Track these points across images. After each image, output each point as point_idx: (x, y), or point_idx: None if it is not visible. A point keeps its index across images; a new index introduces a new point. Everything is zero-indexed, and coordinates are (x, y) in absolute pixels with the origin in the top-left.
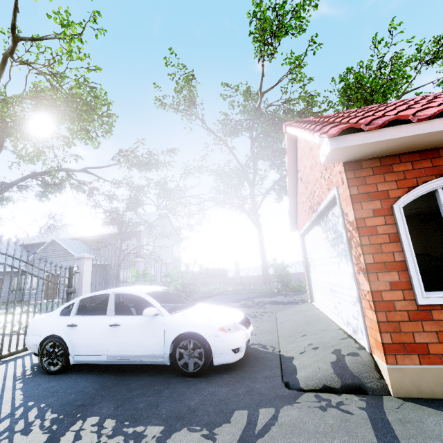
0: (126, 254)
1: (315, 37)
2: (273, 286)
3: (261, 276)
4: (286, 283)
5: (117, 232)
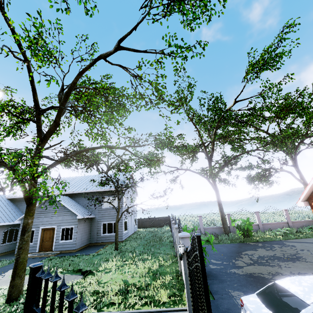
0: (123, 211)
1: (291, 74)
2: (234, 237)
3: (219, 227)
4: (250, 235)
5: (103, 190)
